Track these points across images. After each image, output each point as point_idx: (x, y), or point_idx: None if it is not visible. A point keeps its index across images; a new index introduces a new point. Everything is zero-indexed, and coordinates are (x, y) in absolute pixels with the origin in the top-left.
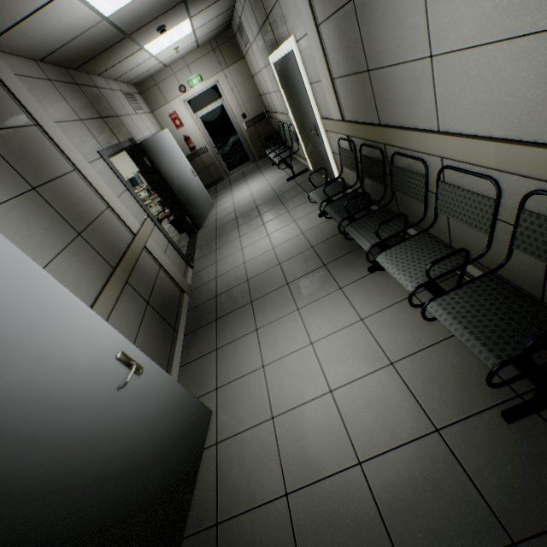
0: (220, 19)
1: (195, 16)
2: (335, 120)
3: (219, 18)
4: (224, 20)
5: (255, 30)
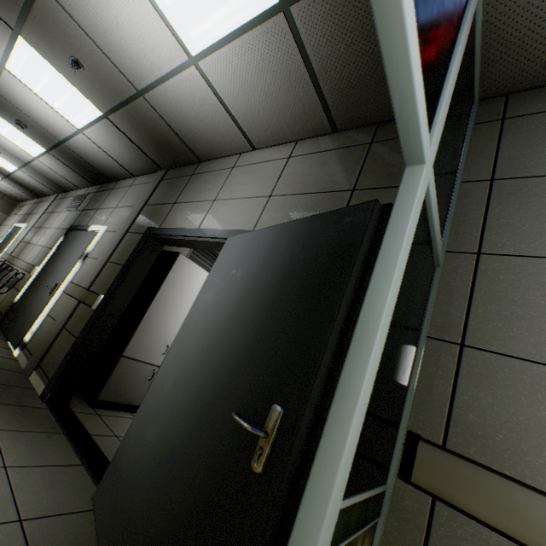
0: (17, 194)
1: (6, 182)
2: (9, 254)
3: (17, 194)
4: (19, 197)
5: (25, 213)
